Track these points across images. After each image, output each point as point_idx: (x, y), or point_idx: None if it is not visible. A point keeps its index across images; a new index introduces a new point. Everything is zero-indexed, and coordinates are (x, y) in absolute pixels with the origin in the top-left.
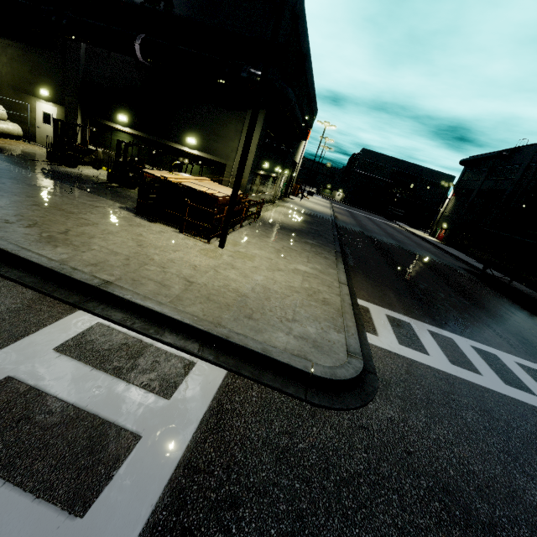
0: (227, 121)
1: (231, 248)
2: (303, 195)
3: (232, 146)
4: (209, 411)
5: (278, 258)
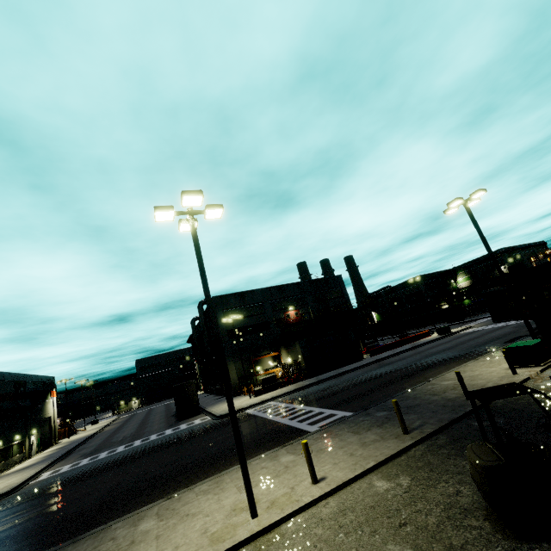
0: None
1: None
2: (79, 431)
3: None
4: None
5: None
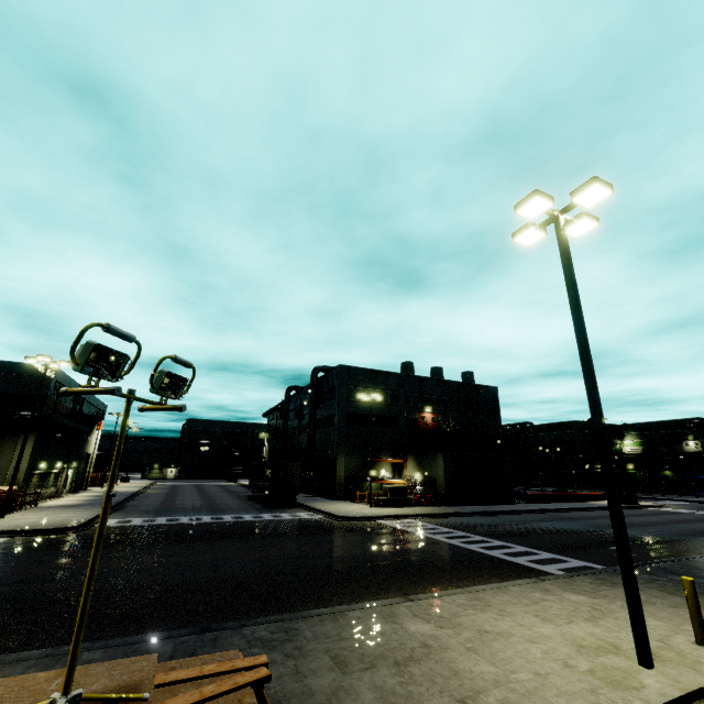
0: (2, 443)
1: (10, 518)
2: None
3: (7, 459)
4: (6, 540)
5: (48, 516)
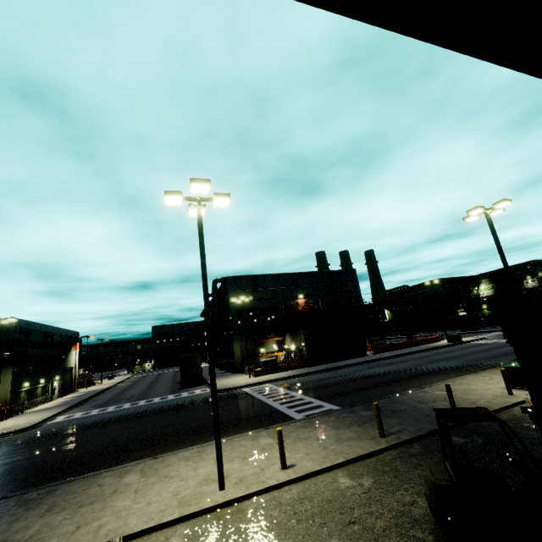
0: None
1: None
2: (96, 383)
3: None
4: None
5: (21, 420)
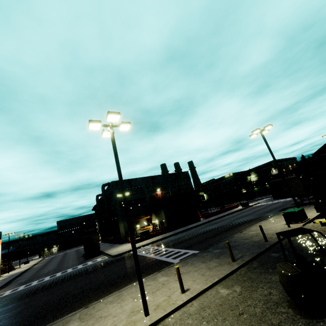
0: None
1: None
2: (15, 268)
3: None
4: None
5: None
